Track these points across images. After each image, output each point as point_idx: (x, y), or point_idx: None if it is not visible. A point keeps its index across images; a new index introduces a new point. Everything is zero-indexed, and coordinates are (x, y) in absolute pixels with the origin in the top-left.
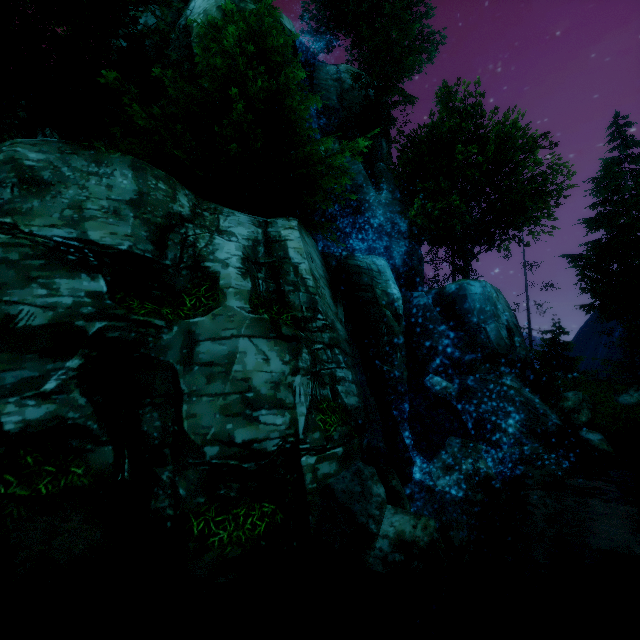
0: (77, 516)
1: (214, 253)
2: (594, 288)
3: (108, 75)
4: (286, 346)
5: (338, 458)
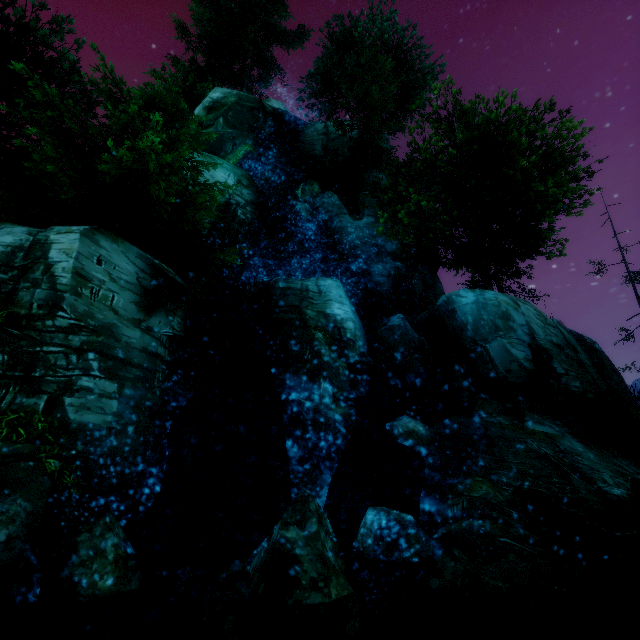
0: None
1: None
2: None
3: None
4: None
5: None
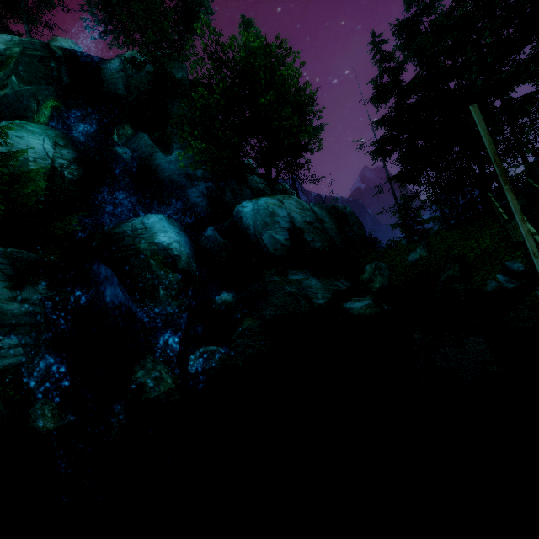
0: None
1: None
2: (404, 156)
3: None
4: None
5: None
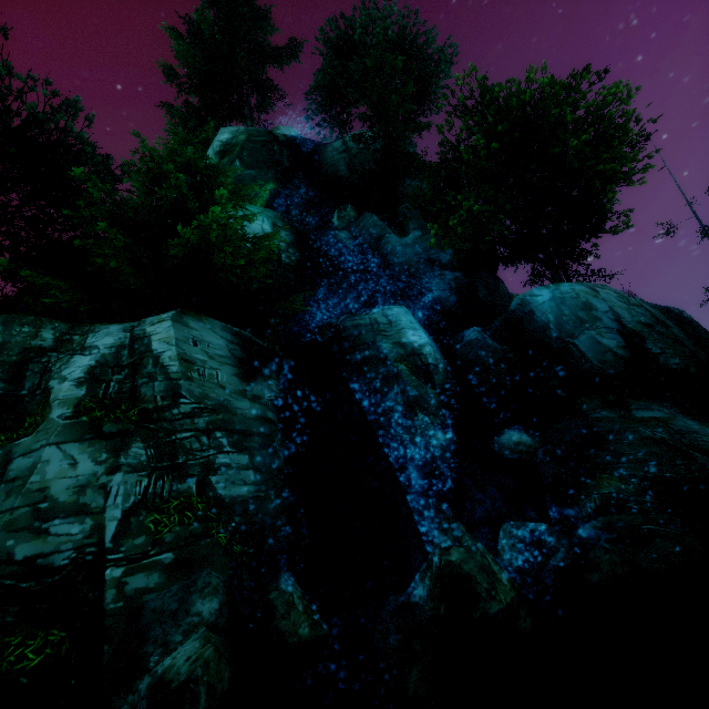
0: None
1: (61, 371)
2: None
3: (2, 261)
4: (105, 444)
5: (164, 567)
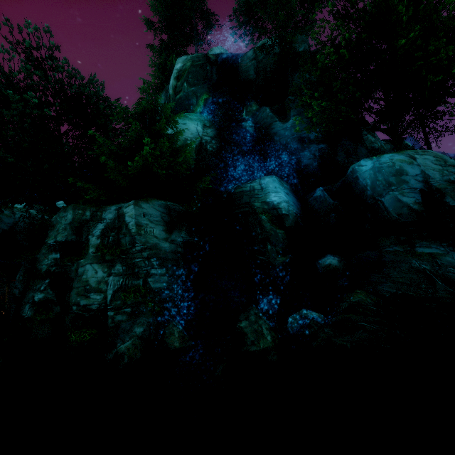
0: (47, 326)
1: (93, 231)
2: None
3: (70, 179)
4: (106, 264)
5: (127, 313)
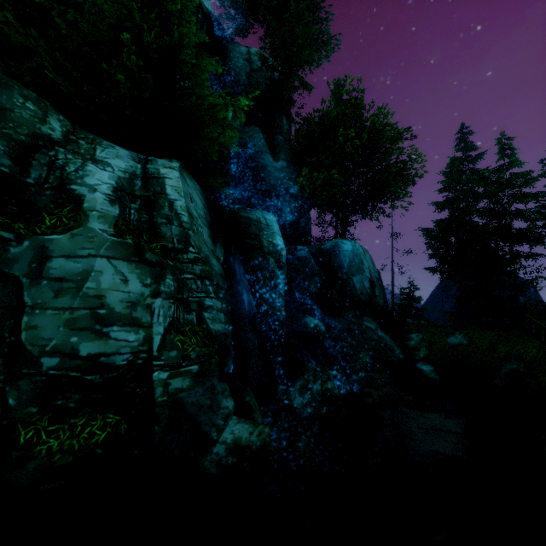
0: None
1: (83, 178)
2: (438, 255)
3: None
4: (148, 270)
5: (193, 375)
